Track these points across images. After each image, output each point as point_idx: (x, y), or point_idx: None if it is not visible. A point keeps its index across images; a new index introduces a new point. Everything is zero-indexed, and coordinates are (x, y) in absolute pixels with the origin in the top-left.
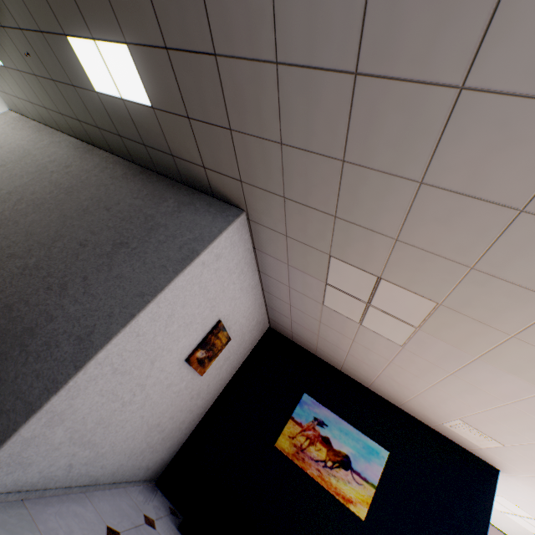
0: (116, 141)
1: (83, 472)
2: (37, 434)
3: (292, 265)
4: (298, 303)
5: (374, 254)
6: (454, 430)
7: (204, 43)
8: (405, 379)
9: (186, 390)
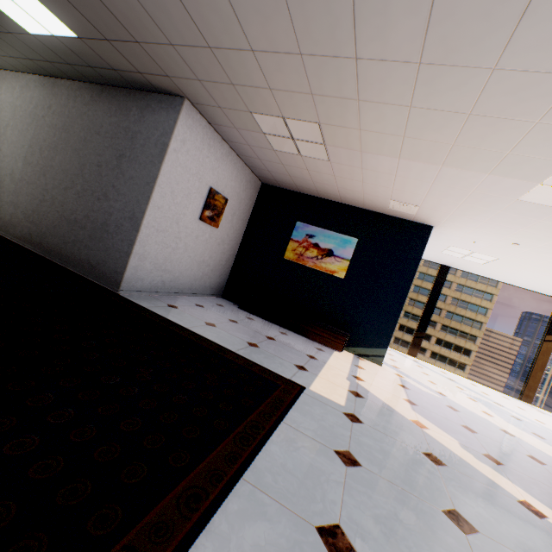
0: (69, 70)
1: (172, 286)
2: (138, 265)
3: (238, 128)
4: (262, 156)
5: (269, 103)
6: (396, 210)
7: None
8: (350, 186)
9: (212, 240)
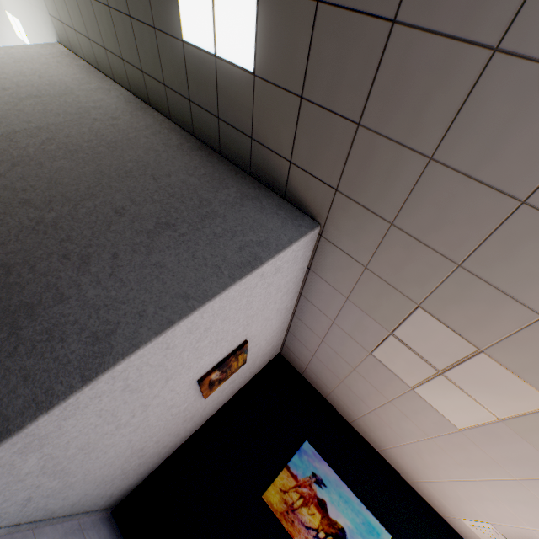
0: (181, 105)
1: (40, 506)
2: (2, 463)
3: (352, 300)
4: (334, 341)
5: (491, 323)
6: (474, 530)
7: (384, 2)
8: (437, 461)
9: (184, 413)
